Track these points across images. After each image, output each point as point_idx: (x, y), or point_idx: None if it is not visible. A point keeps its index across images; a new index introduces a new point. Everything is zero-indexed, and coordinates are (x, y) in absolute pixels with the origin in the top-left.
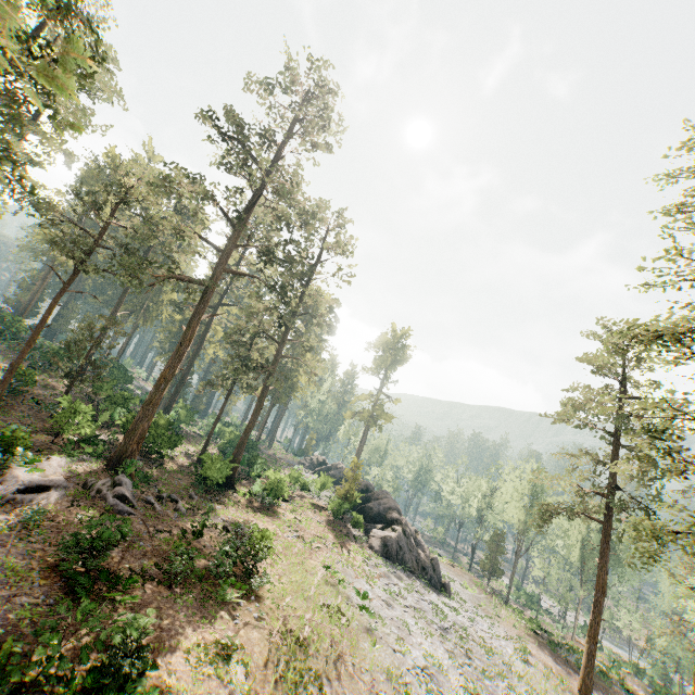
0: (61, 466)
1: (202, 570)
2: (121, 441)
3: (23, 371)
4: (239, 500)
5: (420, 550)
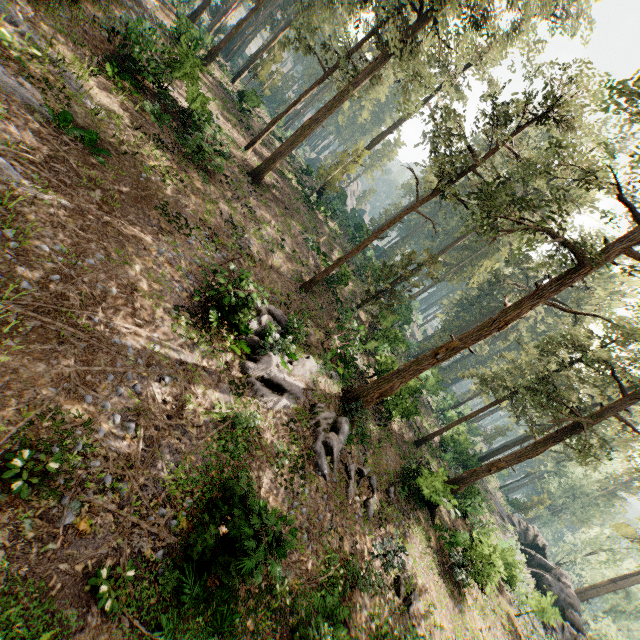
0: (311, 370)
1: None
2: (369, 374)
3: (343, 271)
4: (431, 537)
5: None
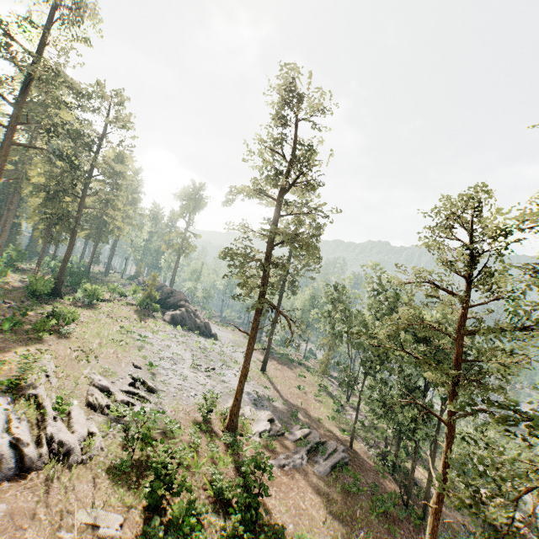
0: None
1: (28, 328)
2: None
3: None
4: (65, 302)
5: (198, 319)
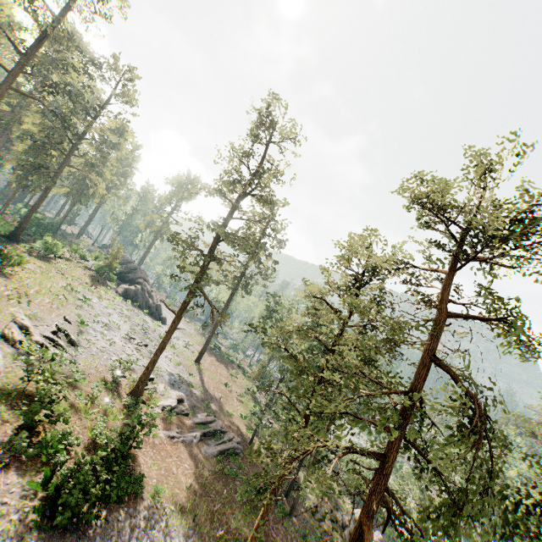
0: None
1: None
2: None
3: None
4: (20, 248)
5: (151, 299)
